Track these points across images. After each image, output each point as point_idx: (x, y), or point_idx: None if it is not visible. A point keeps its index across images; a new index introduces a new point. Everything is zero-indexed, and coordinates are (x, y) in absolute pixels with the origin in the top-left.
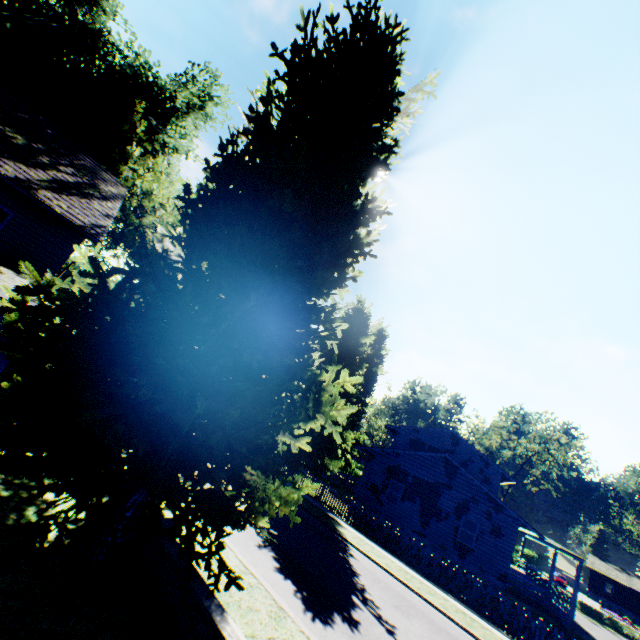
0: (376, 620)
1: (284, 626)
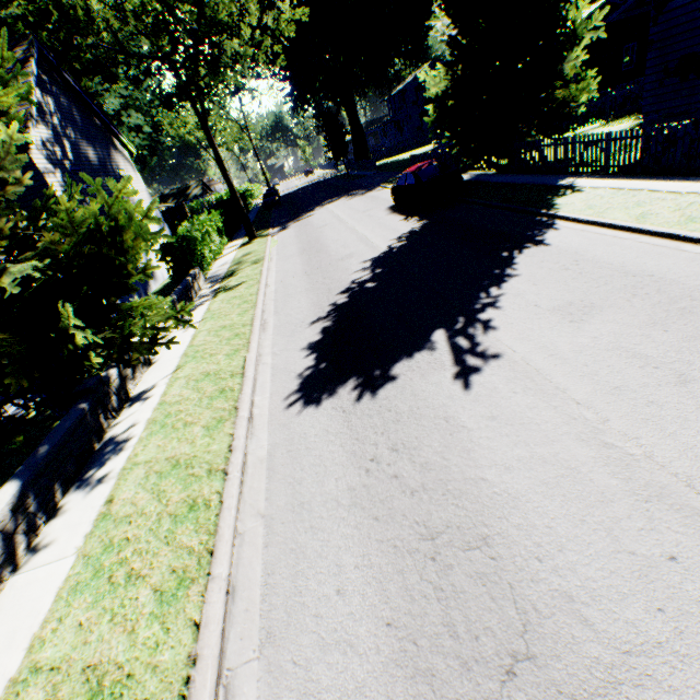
0: (449, 361)
1: (209, 436)
